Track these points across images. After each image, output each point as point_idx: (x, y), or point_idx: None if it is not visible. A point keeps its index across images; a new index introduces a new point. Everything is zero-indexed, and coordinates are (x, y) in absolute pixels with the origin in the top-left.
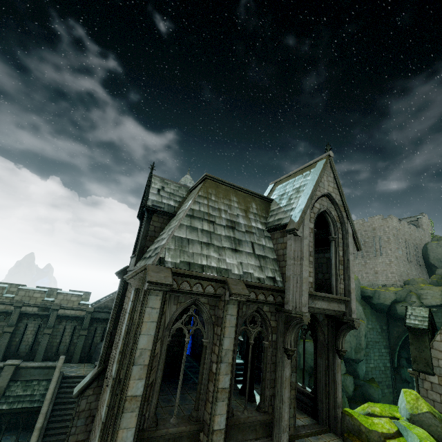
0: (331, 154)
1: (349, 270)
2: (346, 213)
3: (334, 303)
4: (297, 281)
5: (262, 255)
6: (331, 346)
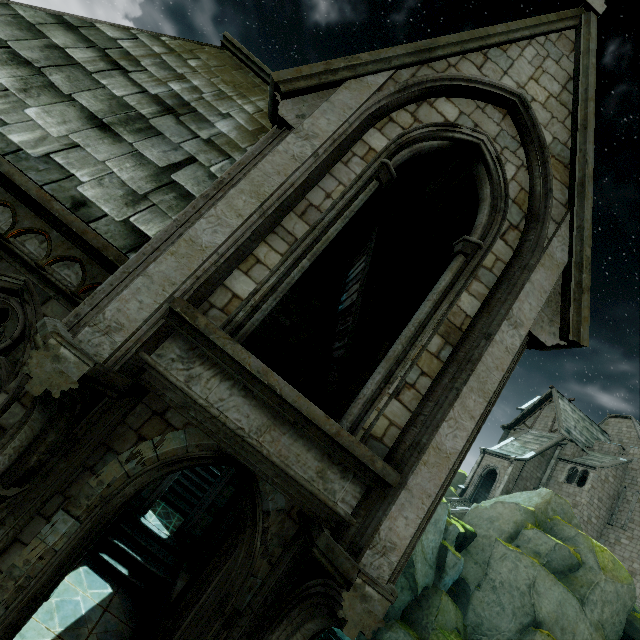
0: (597, 3)
1: (467, 371)
2: (570, 191)
3: (305, 445)
4: (161, 242)
5: (189, 191)
6: (245, 634)
